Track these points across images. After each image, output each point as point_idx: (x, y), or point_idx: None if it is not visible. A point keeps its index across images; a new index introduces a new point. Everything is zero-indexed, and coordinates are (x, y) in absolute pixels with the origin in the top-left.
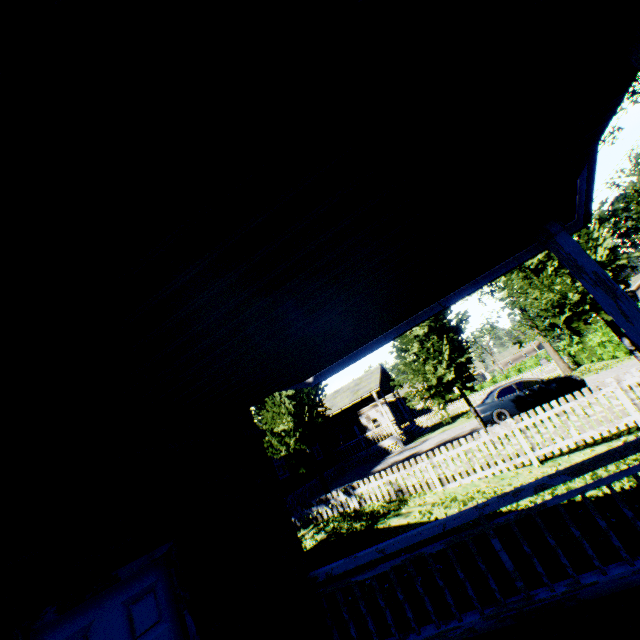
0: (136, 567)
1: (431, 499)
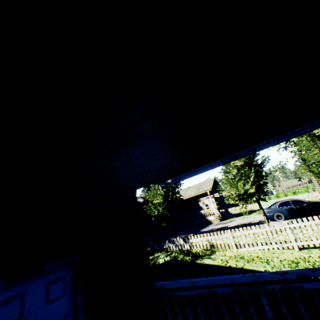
0: (55, 265)
1: (229, 254)
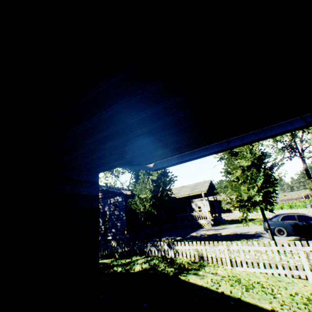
0: None
1: (221, 272)
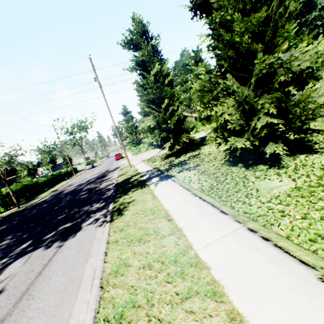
0: None
1: None
